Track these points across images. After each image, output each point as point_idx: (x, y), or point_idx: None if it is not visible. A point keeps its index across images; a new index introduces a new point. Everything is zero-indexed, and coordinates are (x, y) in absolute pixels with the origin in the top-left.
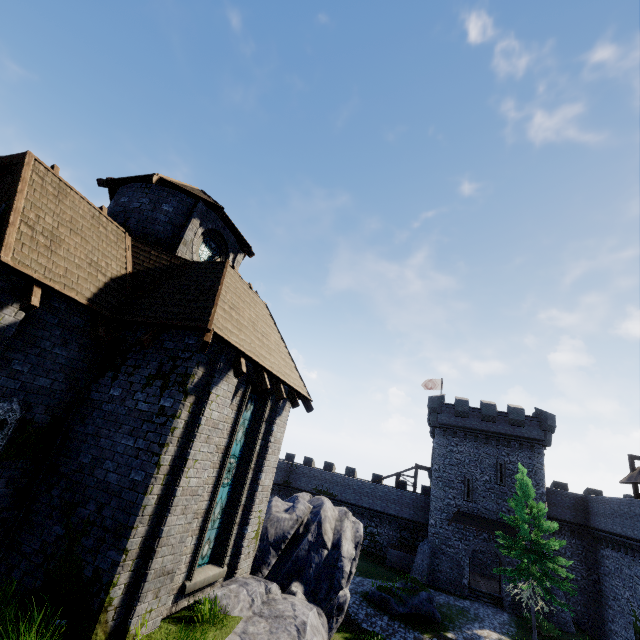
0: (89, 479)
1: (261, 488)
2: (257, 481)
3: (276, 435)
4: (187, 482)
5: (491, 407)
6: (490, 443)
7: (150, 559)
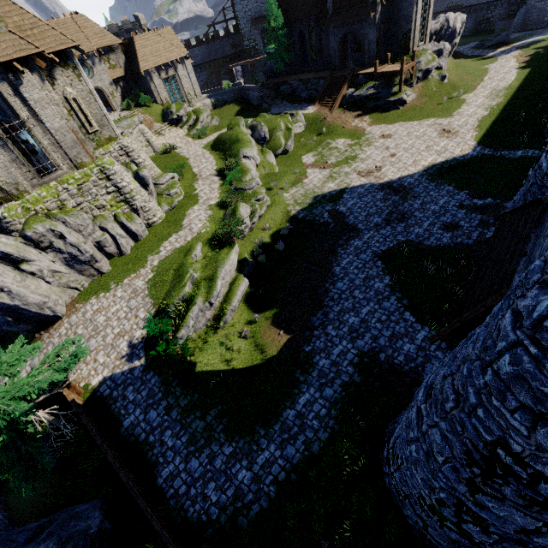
0: (398, 33)
1: (429, 19)
2: (428, 18)
3: (432, 1)
4: (417, 25)
5: None
6: None
7: (414, 41)
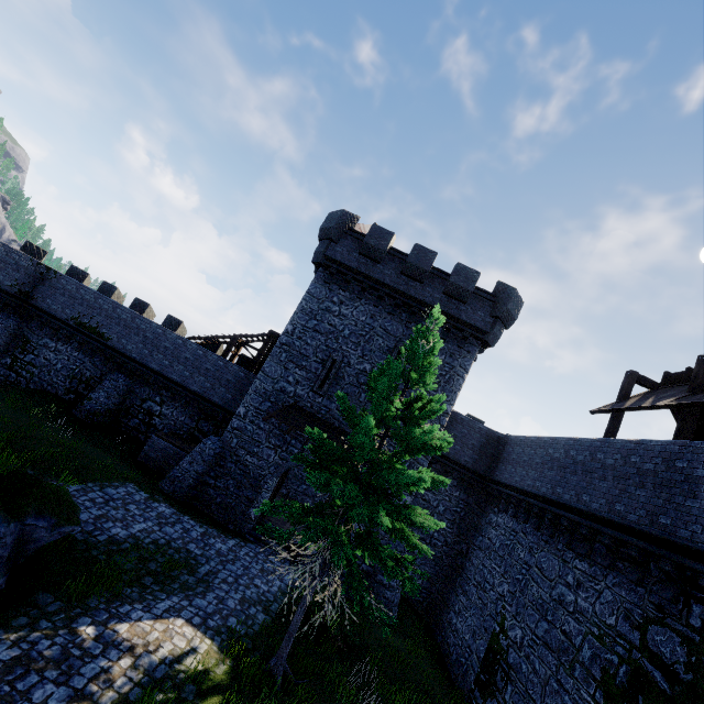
0: None
1: None
2: None
3: None
4: None
5: (427, 254)
6: (399, 315)
7: None
